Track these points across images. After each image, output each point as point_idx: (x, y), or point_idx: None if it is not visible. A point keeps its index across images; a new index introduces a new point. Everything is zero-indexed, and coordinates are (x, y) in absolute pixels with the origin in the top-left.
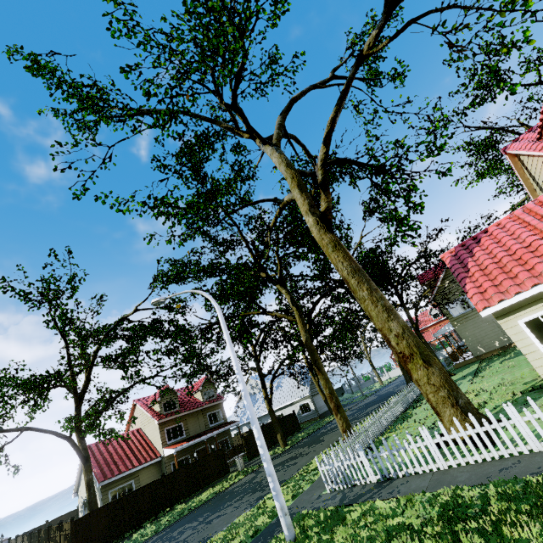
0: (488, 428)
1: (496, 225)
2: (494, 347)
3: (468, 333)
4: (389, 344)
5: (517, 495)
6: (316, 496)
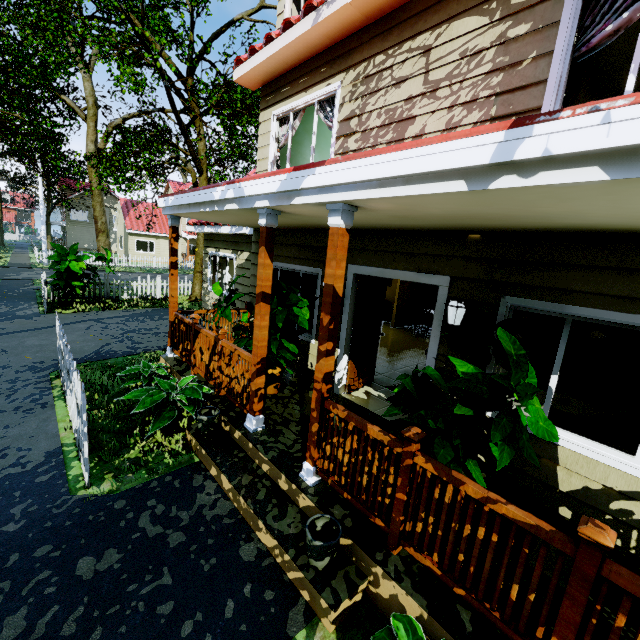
0: (122, 258)
1: (147, 204)
2: (84, 247)
3: (74, 233)
4: (97, 223)
5: (129, 268)
6: (30, 262)
